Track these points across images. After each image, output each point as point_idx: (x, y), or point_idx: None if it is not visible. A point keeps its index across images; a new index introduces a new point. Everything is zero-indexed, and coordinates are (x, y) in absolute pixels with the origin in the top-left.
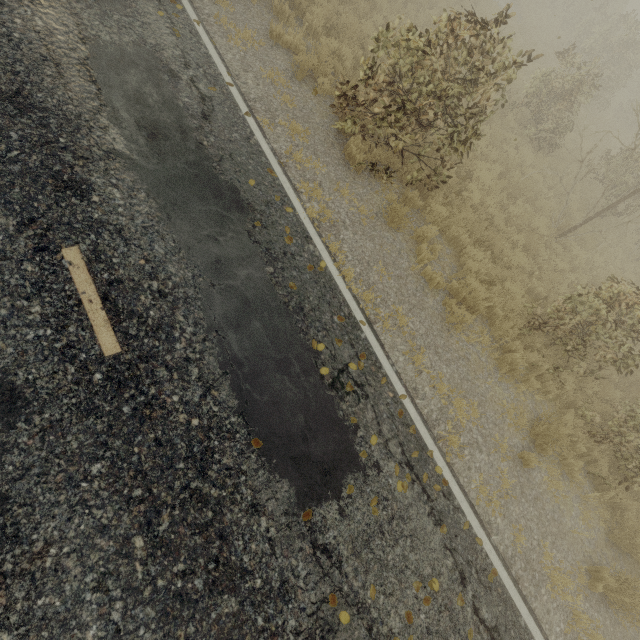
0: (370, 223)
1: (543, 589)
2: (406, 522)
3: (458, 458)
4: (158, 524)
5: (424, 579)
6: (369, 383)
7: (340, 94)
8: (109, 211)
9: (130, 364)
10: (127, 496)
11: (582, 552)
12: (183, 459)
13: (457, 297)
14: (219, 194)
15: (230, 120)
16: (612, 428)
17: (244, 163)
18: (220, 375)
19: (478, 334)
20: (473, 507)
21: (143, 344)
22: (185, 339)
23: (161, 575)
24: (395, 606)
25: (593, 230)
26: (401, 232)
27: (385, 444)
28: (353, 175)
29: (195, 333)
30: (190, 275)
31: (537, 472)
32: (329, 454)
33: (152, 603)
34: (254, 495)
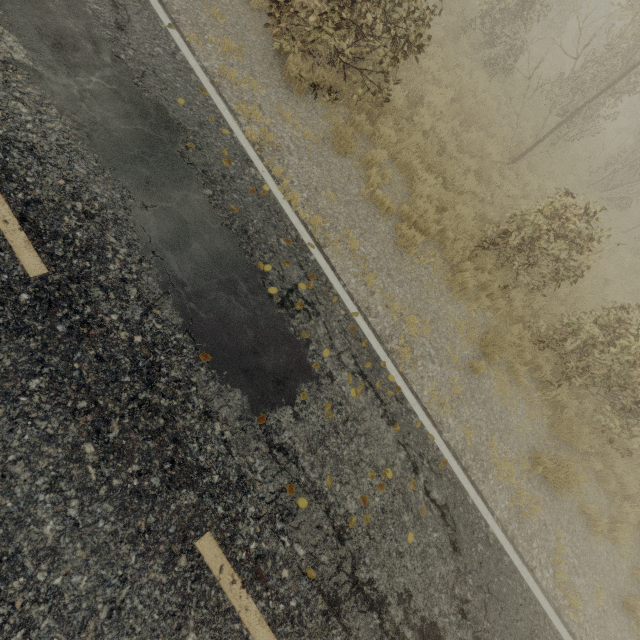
0: (316, 148)
1: (490, 475)
2: (360, 423)
3: (411, 369)
4: (108, 432)
5: (378, 469)
6: (320, 302)
7: (272, 1)
8: (15, 127)
9: (60, 285)
10: (72, 408)
11: (526, 444)
12: (128, 373)
13: (409, 222)
14: (144, 113)
15: (150, 32)
16: (554, 335)
17: (171, 80)
18: (161, 295)
19: (430, 257)
20: (425, 410)
21: (72, 265)
22: (119, 260)
23: (116, 476)
24: (351, 492)
25: (541, 151)
26: (350, 158)
27: (338, 356)
28: (296, 98)
29: (130, 254)
30: (118, 196)
31: (487, 379)
32: (281, 366)
33: (109, 500)
34: (206, 404)
